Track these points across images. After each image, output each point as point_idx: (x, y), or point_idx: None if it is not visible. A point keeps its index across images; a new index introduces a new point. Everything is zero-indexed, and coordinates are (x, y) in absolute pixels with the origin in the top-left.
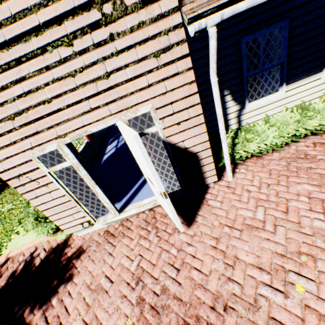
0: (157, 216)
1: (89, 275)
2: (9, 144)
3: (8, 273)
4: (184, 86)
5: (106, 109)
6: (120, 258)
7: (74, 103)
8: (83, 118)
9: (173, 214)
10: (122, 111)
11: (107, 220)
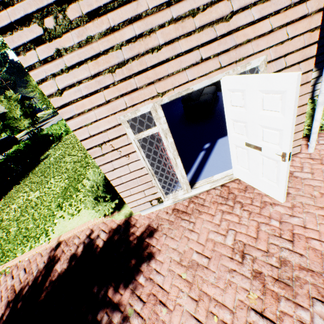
0: (233, 191)
1: (174, 253)
2: (101, 104)
3: (67, 256)
4: (306, 33)
5: (216, 61)
6: (206, 234)
7: (185, 52)
8: (188, 72)
9: (286, 180)
10: (231, 64)
11: (177, 197)
